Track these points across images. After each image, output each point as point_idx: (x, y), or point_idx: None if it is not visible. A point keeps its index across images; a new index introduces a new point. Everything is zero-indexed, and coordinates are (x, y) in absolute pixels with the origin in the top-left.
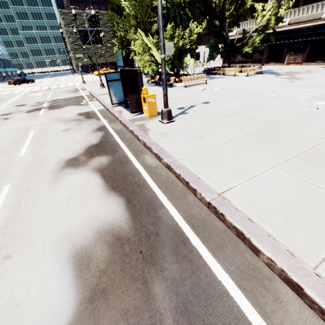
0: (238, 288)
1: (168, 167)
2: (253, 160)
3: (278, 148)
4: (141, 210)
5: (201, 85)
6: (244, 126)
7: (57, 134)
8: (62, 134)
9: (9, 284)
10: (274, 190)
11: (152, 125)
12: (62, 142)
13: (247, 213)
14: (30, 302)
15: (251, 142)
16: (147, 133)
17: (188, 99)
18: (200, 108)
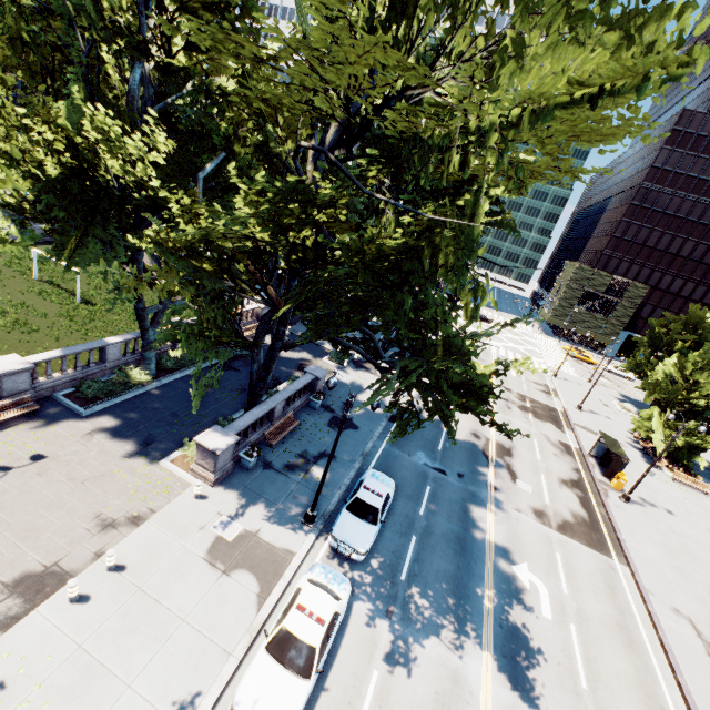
0: (612, 549)
1: (610, 519)
2: (651, 547)
3: (671, 557)
4: (593, 521)
5: (697, 492)
6: (671, 541)
7: (551, 455)
8: (554, 458)
9: (558, 506)
10: (645, 555)
11: (612, 495)
12: (556, 465)
13: (628, 547)
14: (564, 513)
15: (661, 546)
16: (607, 498)
17: (657, 497)
18: (658, 511)
